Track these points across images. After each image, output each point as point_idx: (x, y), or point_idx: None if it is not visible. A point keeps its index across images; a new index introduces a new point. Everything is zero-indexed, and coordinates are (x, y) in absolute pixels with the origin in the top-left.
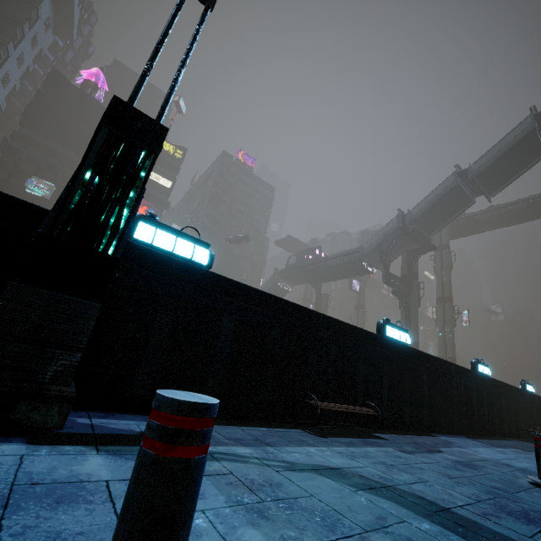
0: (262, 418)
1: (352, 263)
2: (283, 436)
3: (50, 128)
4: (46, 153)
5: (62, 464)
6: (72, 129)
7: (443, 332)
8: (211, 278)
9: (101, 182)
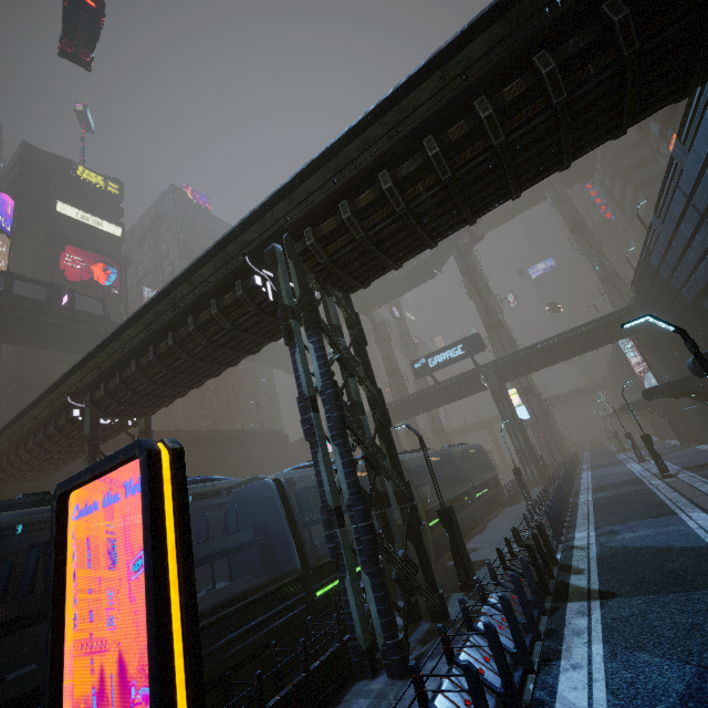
0: None
1: (416, 270)
2: None
3: None
4: None
5: None
6: None
7: None
8: None
9: None
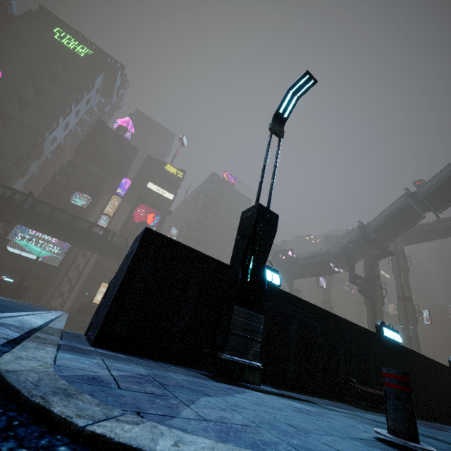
0: (318, 393)
1: (320, 264)
2: (344, 406)
3: (92, 157)
4: (87, 175)
5: (288, 402)
6: (107, 158)
7: (406, 329)
8: (281, 293)
9: (248, 245)
